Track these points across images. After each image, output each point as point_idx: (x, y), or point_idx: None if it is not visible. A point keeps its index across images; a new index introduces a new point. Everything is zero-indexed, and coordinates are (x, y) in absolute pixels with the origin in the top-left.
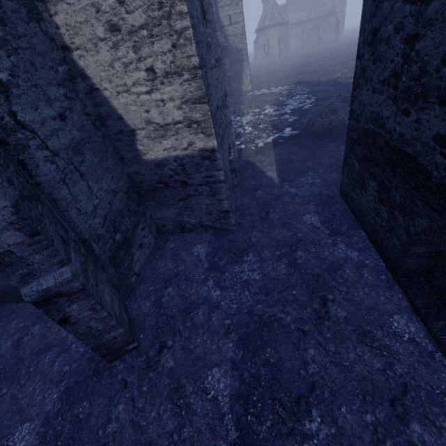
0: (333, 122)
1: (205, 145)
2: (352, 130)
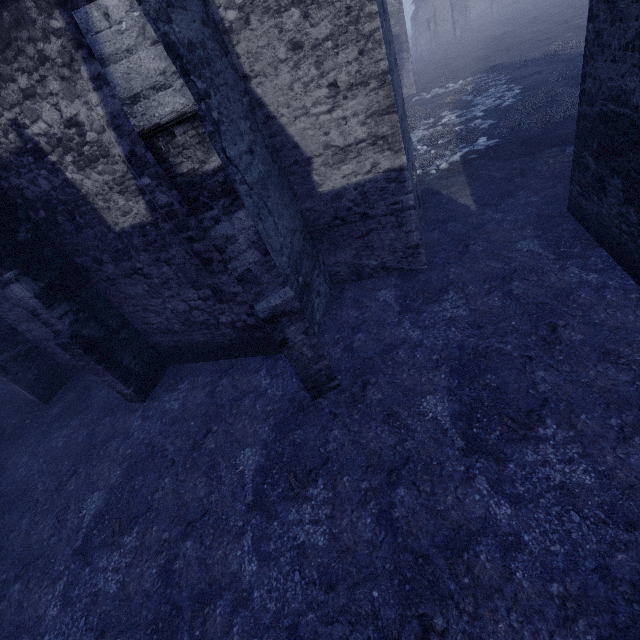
0: (552, 119)
1: (391, 165)
2: (585, 118)
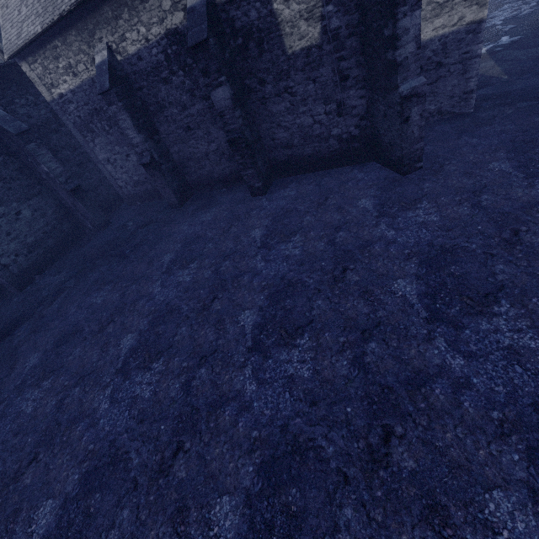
0: None
1: (474, 18)
2: None
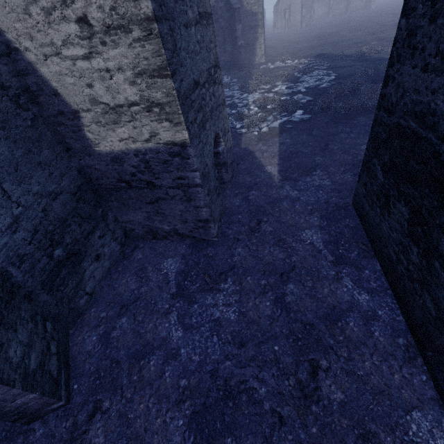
0: (353, 107)
1: (172, 138)
2: (381, 125)
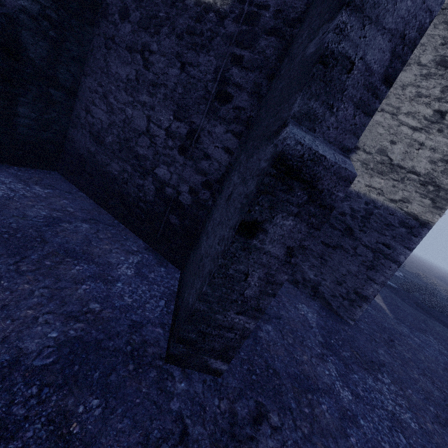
0: (437, 307)
1: (420, 213)
2: None
